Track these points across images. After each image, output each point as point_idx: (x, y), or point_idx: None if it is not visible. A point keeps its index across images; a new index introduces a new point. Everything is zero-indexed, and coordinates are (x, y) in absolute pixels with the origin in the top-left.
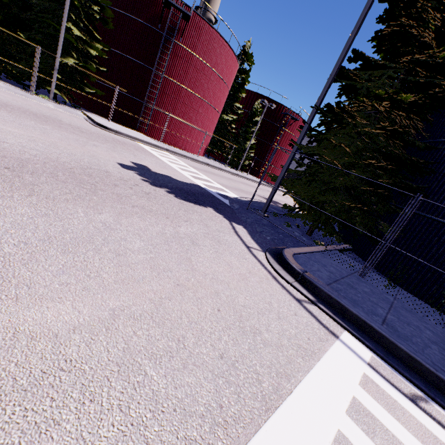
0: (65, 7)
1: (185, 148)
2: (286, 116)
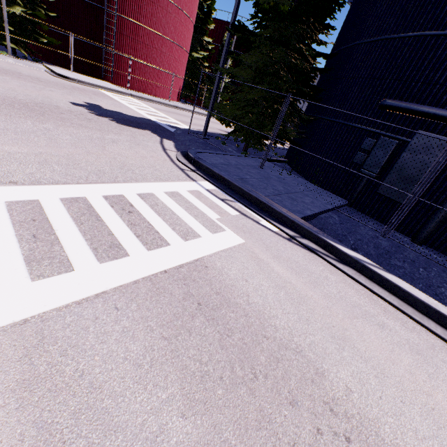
0: None
1: (156, 94)
2: None
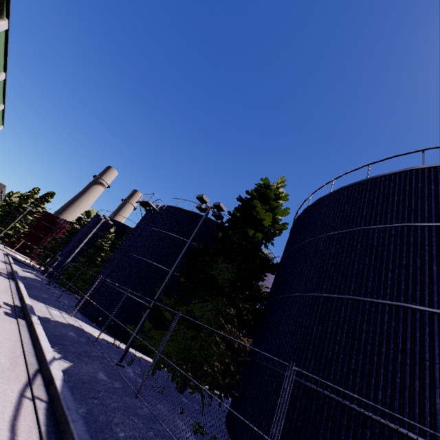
0: (17, 220)
1: None
2: None
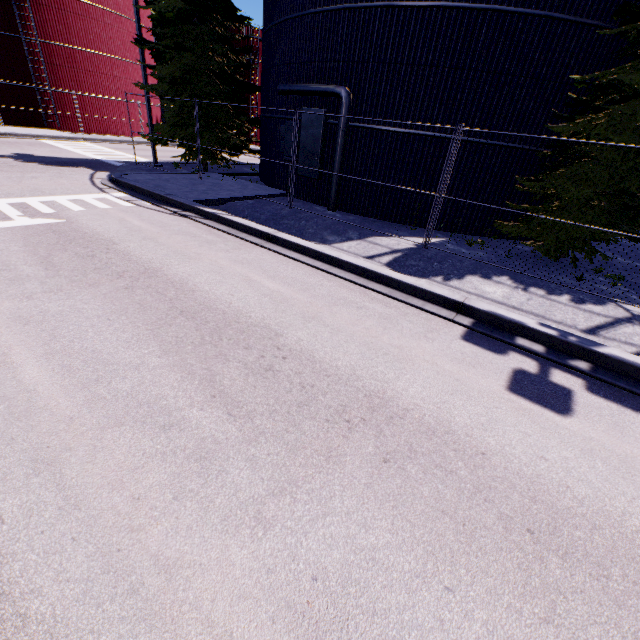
0: None
1: (124, 133)
2: (252, 40)
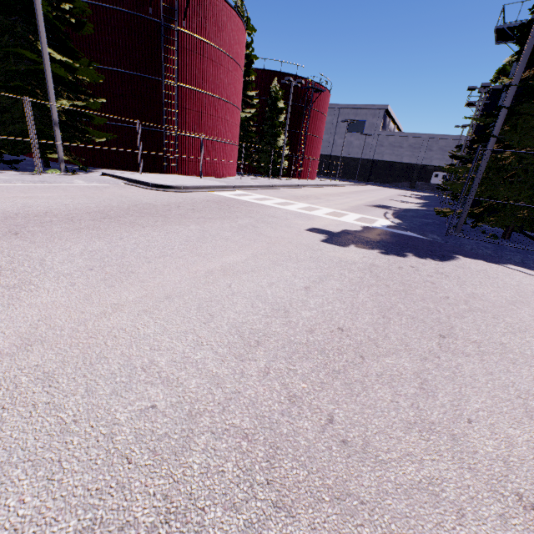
0: (36, 19)
1: (223, 173)
2: (308, 90)
